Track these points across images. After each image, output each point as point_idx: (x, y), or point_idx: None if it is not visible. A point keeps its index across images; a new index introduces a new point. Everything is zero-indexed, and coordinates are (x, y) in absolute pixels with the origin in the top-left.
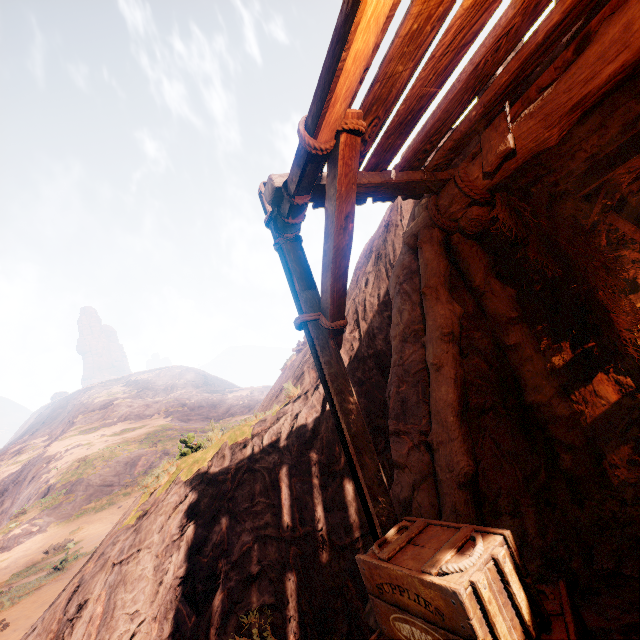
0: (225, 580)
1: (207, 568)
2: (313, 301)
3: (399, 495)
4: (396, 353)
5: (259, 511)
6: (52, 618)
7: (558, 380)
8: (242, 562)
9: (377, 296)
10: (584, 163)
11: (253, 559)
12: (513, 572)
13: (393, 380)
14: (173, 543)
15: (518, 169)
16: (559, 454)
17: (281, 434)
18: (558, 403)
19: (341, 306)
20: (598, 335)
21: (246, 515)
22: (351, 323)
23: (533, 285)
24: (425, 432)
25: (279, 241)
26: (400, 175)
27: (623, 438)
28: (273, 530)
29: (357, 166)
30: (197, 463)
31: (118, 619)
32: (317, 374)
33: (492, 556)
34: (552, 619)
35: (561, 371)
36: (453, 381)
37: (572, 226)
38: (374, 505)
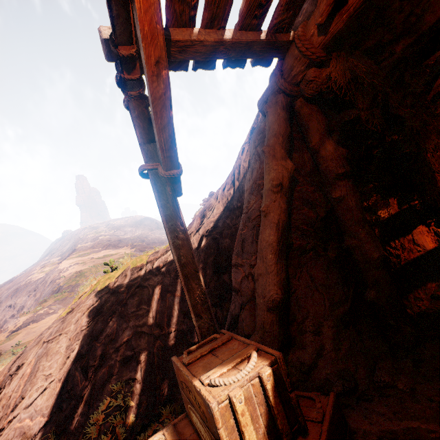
0: (109, 359)
1: (99, 350)
2: (154, 153)
3: (232, 311)
4: (245, 203)
5: (140, 315)
6: (2, 372)
7: (381, 230)
8: (122, 348)
9: (248, 161)
10: (433, 28)
11: (129, 347)
12: (276, 388)
13: (240, 225)
14: (81, 332)
15: (350, 20)
16: (366, 288)
17: (167, 262)
18: (370, 247)
19: (172, 156)
20: (422, 193)
21: (131, 317)
22: (229, 183)
23: (371, 149)
24: (253, 266)
25: (125, 99)
26: (239, 34)
27: (433, 278)
28: (147, 328)
29: (157, 0)
30: (109, 279)
31: (38, 378)
32: (201, 220)
33: (258, 374)
34: (313, 425)
35: (385, 222)
36: (275, 225)
37: (412, 92)
38: (197, 320)
